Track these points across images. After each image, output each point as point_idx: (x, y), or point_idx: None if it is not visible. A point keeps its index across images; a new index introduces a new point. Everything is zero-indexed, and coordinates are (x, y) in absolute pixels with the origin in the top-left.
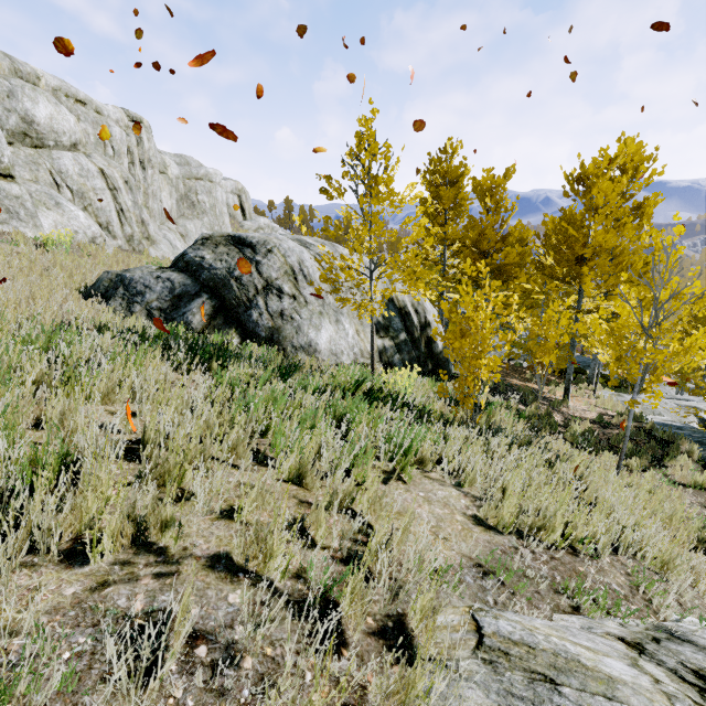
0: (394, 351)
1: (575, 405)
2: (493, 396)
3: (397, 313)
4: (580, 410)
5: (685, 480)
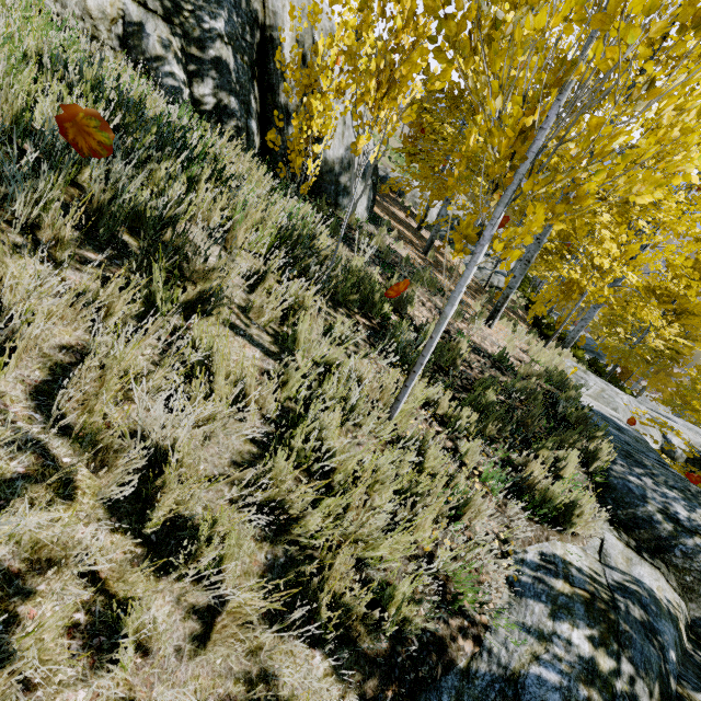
0: (166, 51)
1: (492, 334)
2: (347, 245)
3: (242, 19)
4: (489, 341)
5: (531, 488)
